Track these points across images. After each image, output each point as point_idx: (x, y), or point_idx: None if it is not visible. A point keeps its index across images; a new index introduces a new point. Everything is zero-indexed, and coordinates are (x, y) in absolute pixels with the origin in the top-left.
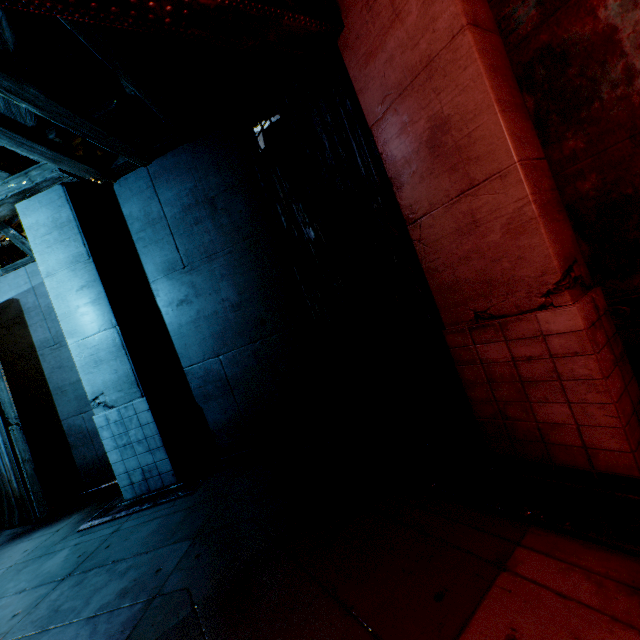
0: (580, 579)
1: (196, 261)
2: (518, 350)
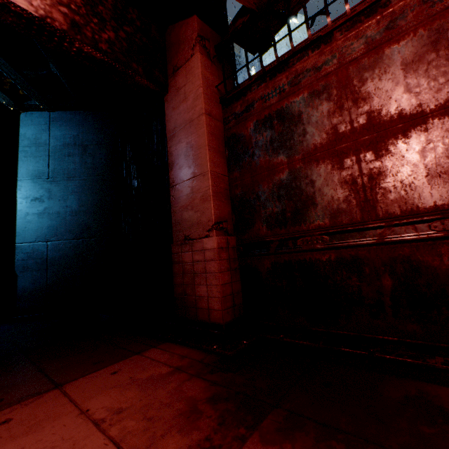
0: (167, 355)
1: (59, 177)
2: (195, 257)
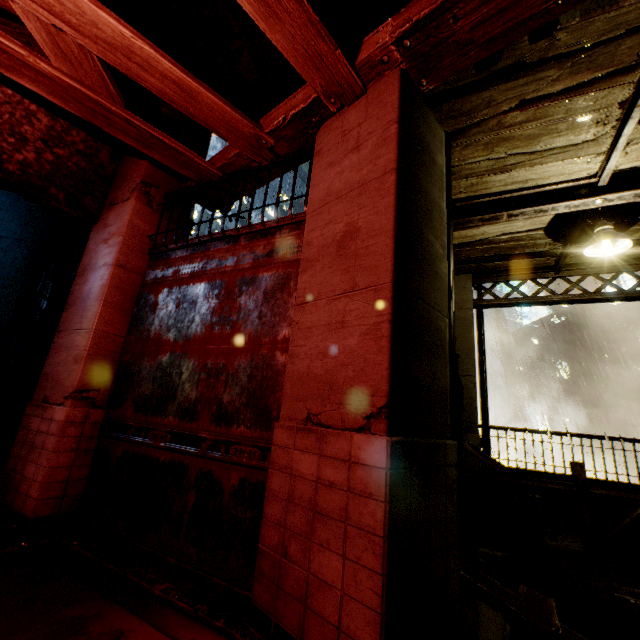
0: None
1: None
2: (42, 425)
